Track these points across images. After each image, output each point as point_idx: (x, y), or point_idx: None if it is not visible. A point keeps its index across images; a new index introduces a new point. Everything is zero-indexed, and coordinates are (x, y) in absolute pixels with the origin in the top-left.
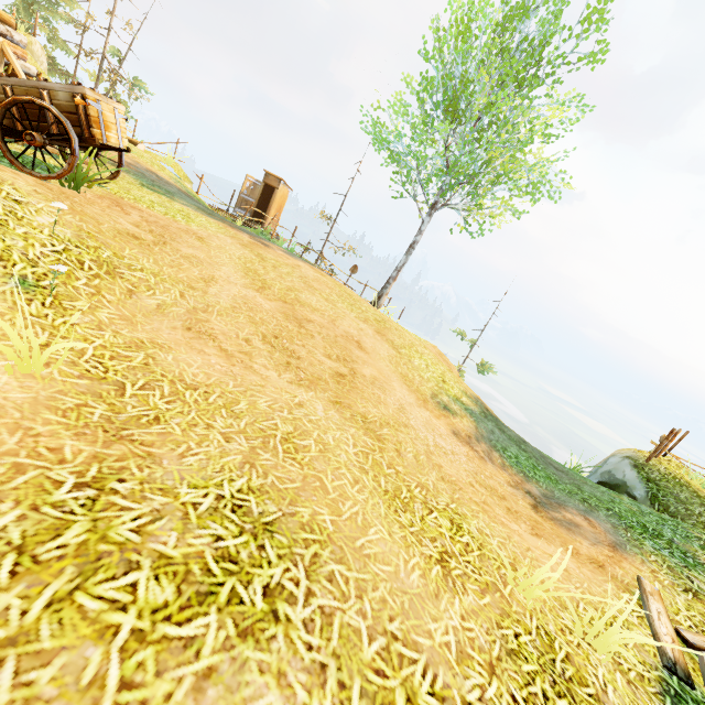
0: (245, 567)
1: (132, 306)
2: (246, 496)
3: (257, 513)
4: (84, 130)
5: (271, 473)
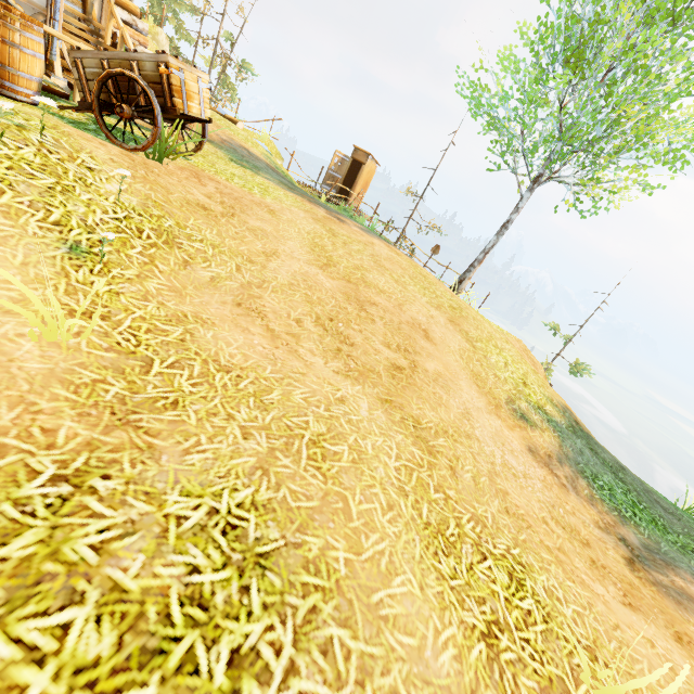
0: (215, 617)
1: (185, 278)
2: (246, 513)
3: (252, 539)
4: (167, 100)
5: (285, 484)
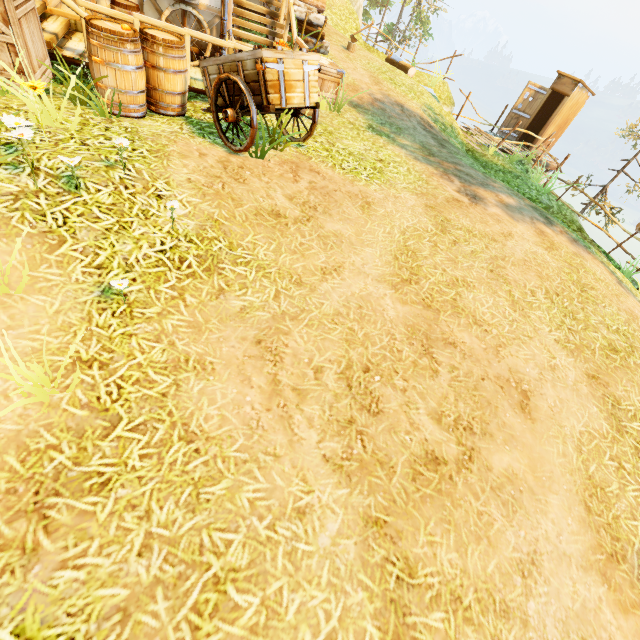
0: None
1: (212, 309)
2: None
3: None
4: (263, 98)
5: None
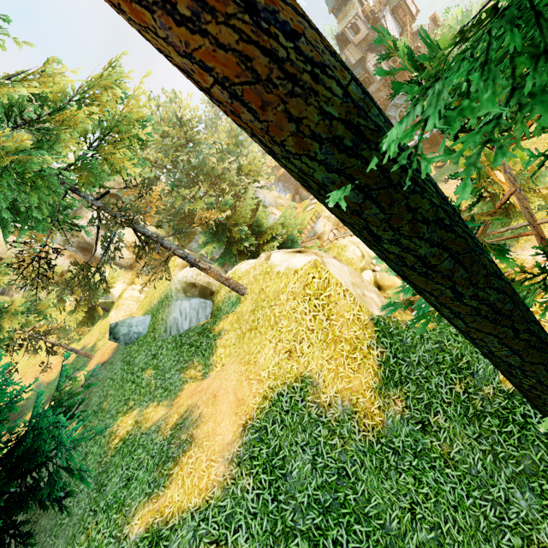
0: None
1: None
2: None
3: None
4: None
5: None
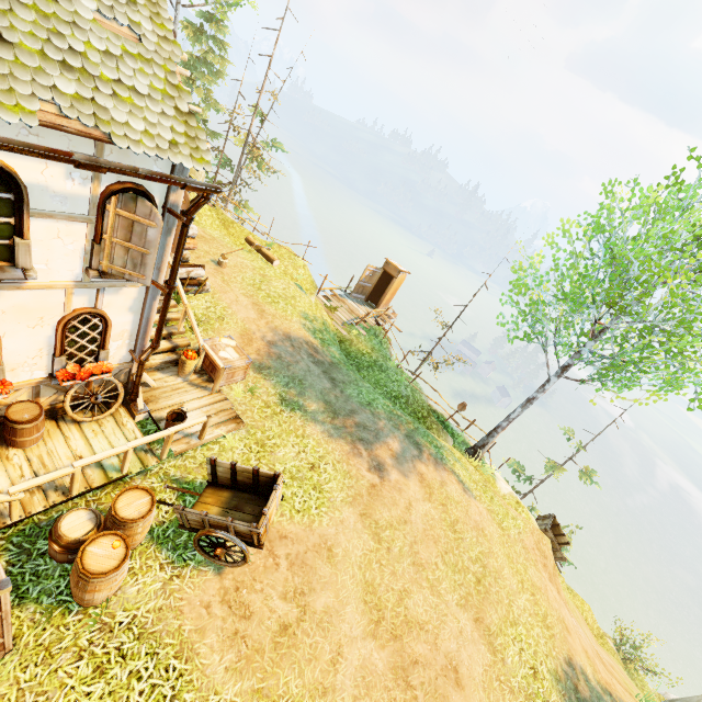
0: None
1: None
2: None
3: None
4: (255, 541)
5: None
